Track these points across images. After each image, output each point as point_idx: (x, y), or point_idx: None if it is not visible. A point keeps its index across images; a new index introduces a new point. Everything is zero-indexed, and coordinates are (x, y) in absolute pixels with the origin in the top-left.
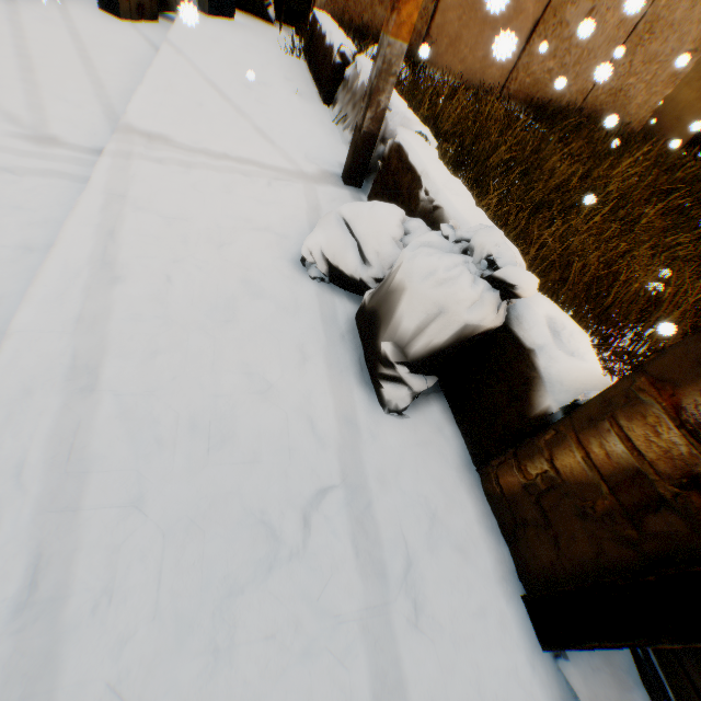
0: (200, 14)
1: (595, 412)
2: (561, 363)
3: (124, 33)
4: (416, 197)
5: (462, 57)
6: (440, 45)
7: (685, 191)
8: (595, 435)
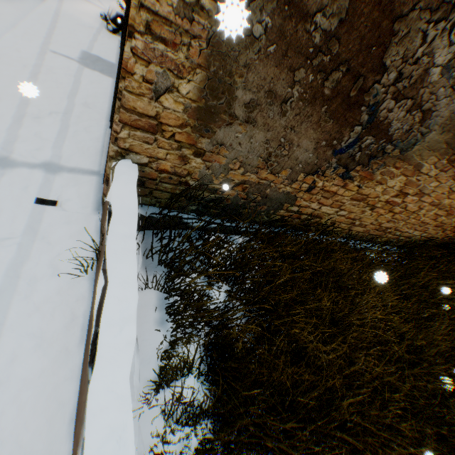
0: None
1: None
2: None
3: None
4: None
5: None
6: None
7: None
8: None
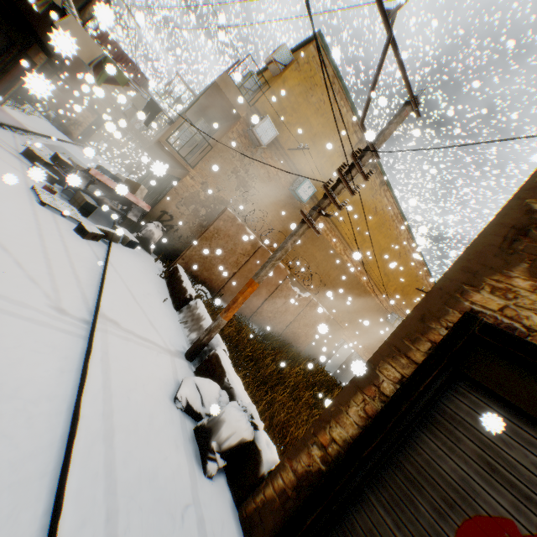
0: (121, 244)
1: (276, 470)
2: (268, 454)
3: (85, 246)
4: (223, 380)
5: None
6: (227, 292)
7: (321, 387)
8: (276, 478)
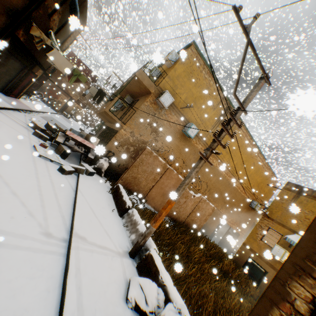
0: (85, 174)
1: None
2: None
3: (64, 180)
4: (158, 277)
5: (155, 202)
6: (149, 198)
7: (214, 258)
8: None
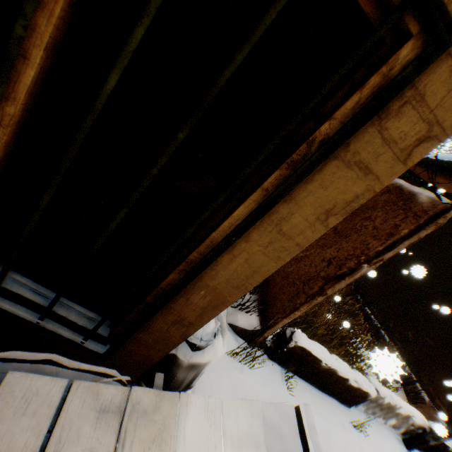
0: None
1: None
2: None
3: None
4: (446, 448)
5: None
6: None
7: None
8: None
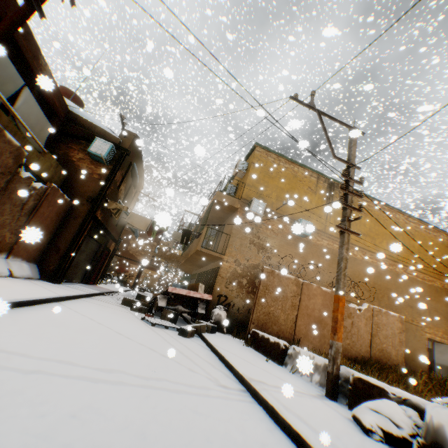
0: (206, 332)
1: None
2: None
3: (192, 342)
4: (387, 396)
5: (310, 340)
6: (300, 337)
7: None
8: None
